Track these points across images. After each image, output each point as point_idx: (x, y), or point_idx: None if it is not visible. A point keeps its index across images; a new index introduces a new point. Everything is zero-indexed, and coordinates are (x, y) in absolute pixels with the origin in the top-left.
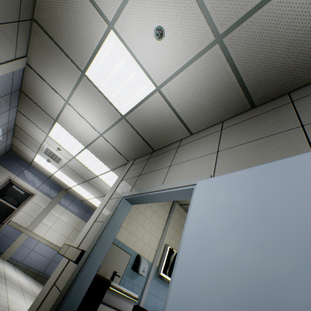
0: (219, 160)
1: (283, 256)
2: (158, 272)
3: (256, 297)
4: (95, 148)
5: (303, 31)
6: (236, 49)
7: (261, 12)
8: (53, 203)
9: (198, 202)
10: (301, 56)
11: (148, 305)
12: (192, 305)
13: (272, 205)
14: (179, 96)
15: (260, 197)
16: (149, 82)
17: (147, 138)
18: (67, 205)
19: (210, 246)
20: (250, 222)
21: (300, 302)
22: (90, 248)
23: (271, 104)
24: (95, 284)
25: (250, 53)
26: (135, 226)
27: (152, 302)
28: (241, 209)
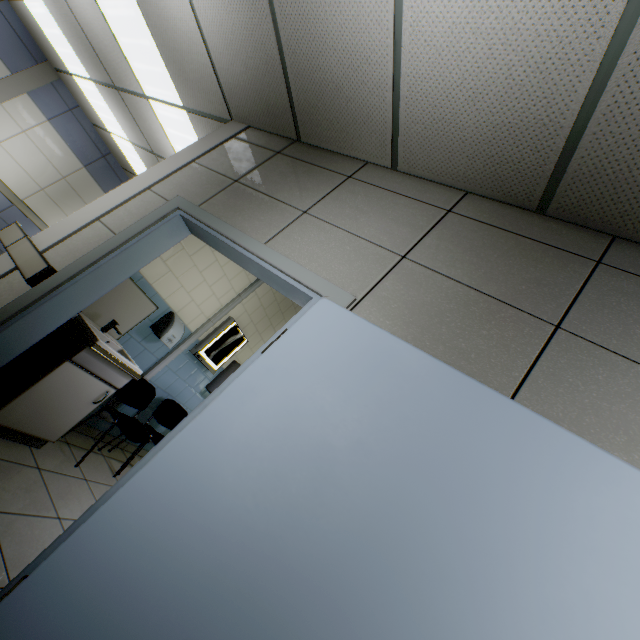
0: (393, 278)
1: (337, 510)
2: (197, 350)
3: (268, 530)
4: (158, 16)
5: None
6: None
7: None
8: (14, 87)
9: (297, 339)
10: None
11: (161, 381)
12: (185, 484)
13: (386, 436)
14: (432, 53)
15: (384, 411)
16: None
17: (300, 101)
18: (54, 114)
19: (262, 426)
20: (338, 436)
21: (308, 567)
22: (67, 273)
23: (569, 236)
24: (68, 328)
25: None
26: (186, 265)
27: (168, 379)
28: (345, 406)
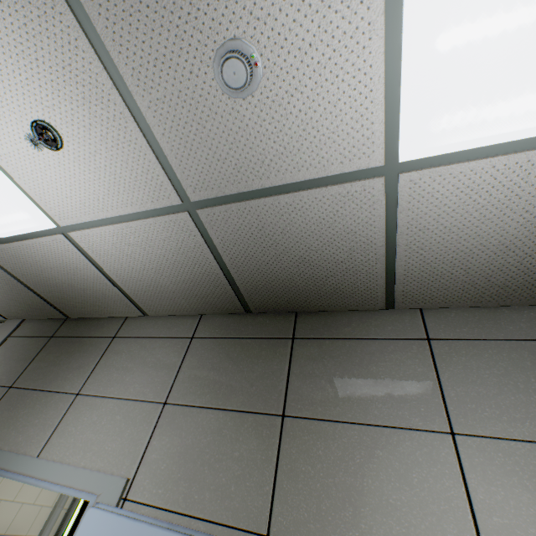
0: (159, 433)
1: None
2: None
3: None
4: None
5: (320, 255)
6: (222, 234)
7: (262, 203)
8: None
9: None
10: (314, 279)
11: None
12: None
13: None
14: (114, 257)
15: None
16: (37, 212)
17: (50, 297)
18: None
19: None
20: None
21: None
22: None
23: (272, 323)
24: None
25: (245, 248)
26: None
27: None
28: None
